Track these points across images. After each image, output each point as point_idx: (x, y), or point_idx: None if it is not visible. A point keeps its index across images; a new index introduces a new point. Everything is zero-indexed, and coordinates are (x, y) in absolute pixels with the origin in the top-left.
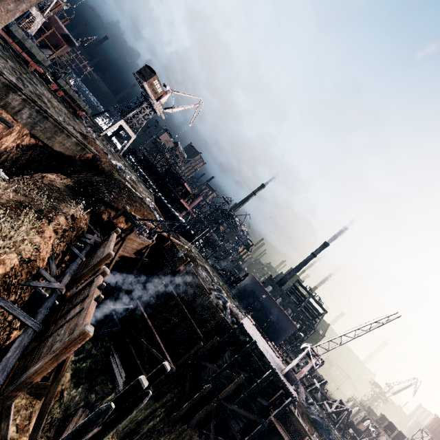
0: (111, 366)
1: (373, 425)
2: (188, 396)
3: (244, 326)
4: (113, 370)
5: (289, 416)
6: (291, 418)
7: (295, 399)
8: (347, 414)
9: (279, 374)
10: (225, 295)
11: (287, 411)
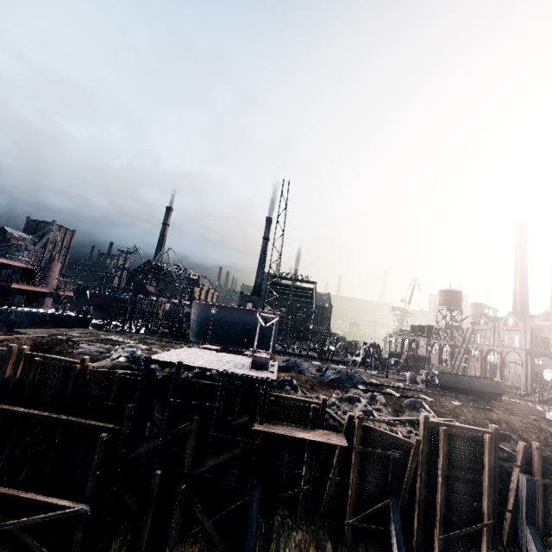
0: None
1: (390, 335)
2: (142, 516)
3: (155, 358)
4: None
5: (282, 405)
6: (284, 404)
7: (268, 380)
8: (374, 348)
9: (236, 372)
10: (145, 348)
11: (274, 402)
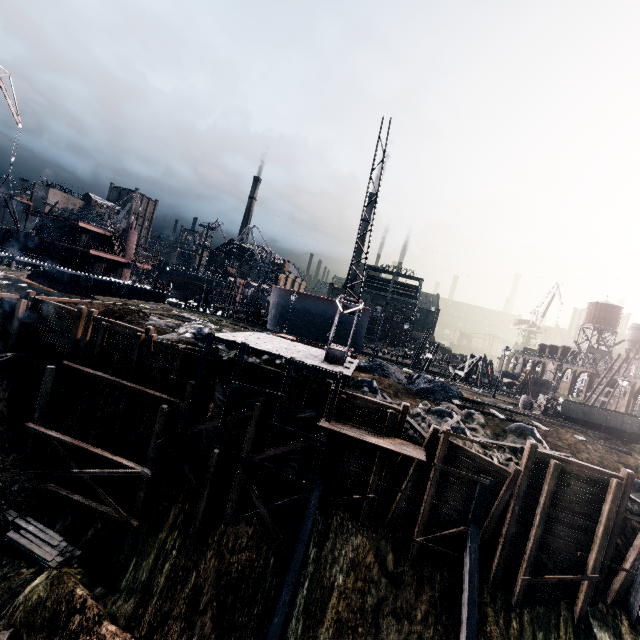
0: (17, 546)
1: (506, 348)
2: (200, 490)
3: (219, 336)
4: (23, 548)
5: (355, 405)
6: (358, 404)
7: (340, 375)
8: (483, 363)
9: (305, 361)
10: (214, 327)
11: (345, 400)
